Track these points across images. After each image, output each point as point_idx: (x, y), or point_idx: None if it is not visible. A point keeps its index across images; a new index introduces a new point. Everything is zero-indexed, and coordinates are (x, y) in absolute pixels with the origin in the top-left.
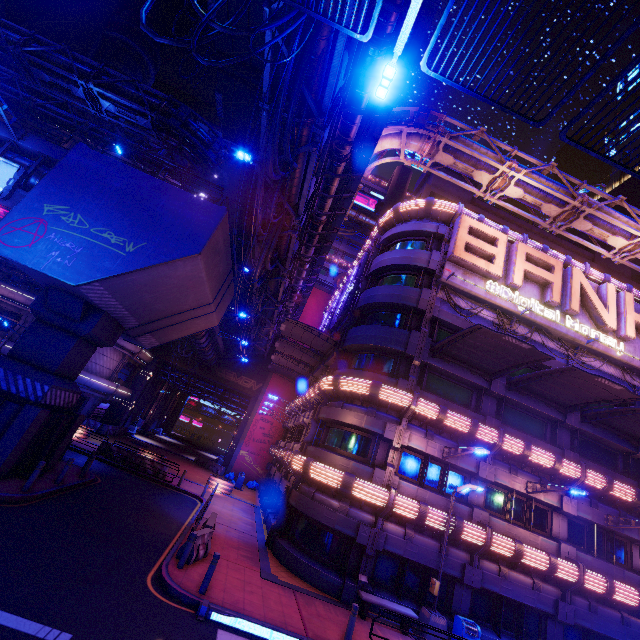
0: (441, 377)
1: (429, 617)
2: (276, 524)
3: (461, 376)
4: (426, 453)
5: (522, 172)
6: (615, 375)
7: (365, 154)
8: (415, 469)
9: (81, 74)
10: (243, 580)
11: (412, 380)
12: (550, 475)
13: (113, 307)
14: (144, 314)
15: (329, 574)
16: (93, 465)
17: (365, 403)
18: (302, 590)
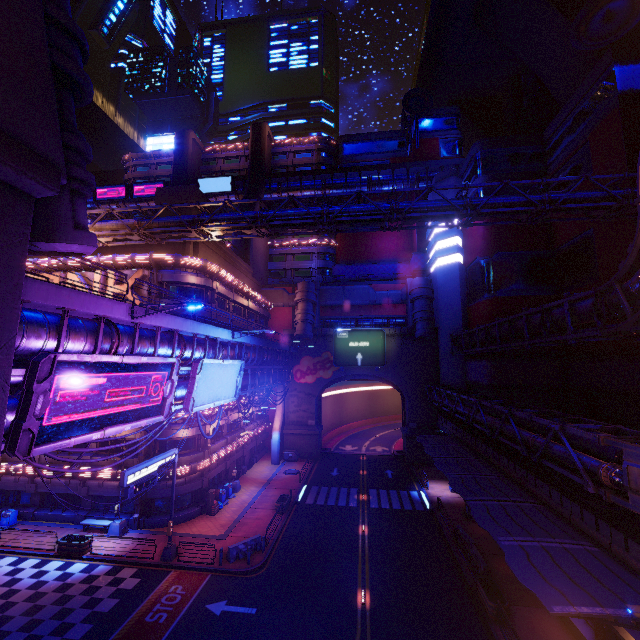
0: None
1: None
2: None
3: None
4: None
5: None
6: None
7: None
8: None
9: None
10: None
11: None
12: None
13: None
14: None
15: None
16: None
17: None
18: None
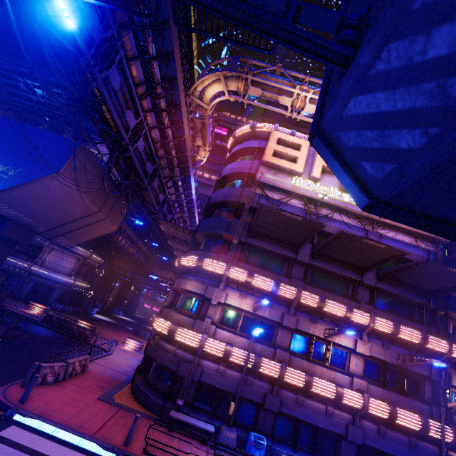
0: (259, 252)
1: (222, 431)
2: (139, 365)
3: (273, 250)
4: (240, 308)
5: (311, 91)
6: (409, 242)
7: (175, 92)
8: (234, 321)
9: (21, 74)
10: (76, 398)
11: (230, 254)
12: (347, 323)
13: (16, 216)
14: (46, 221)
15: (156, 399)
16: (32, 328)
17: (198, 274)
18: (129, 409)
